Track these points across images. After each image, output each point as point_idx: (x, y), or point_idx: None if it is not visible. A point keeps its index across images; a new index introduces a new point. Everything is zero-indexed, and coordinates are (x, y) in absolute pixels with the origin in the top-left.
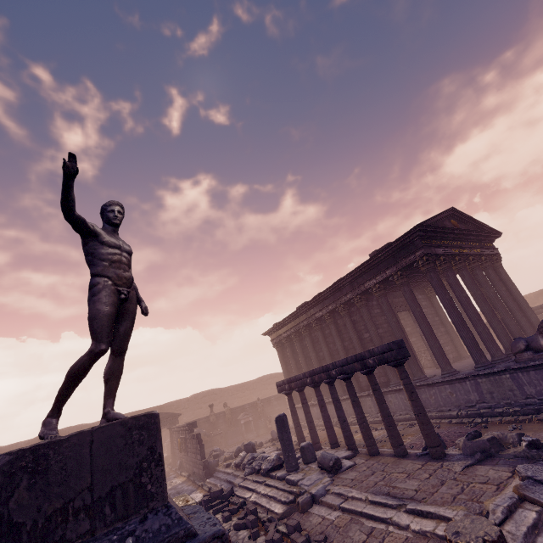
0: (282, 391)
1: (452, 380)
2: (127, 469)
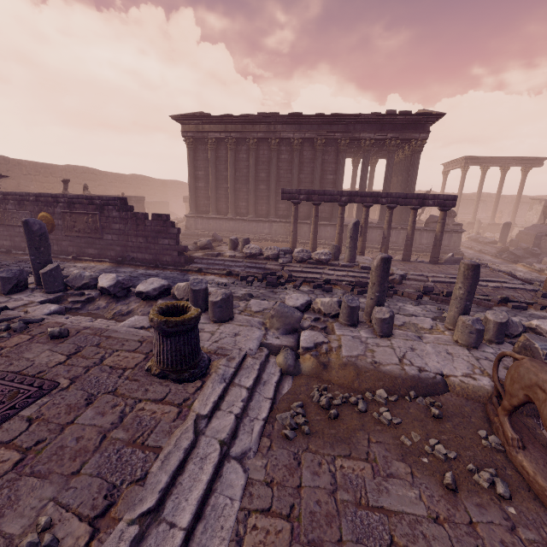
0: (290, 199)
1: None
2: None
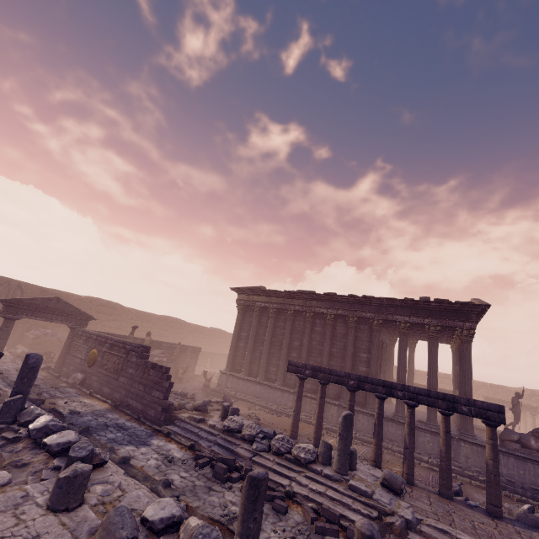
0: (295, 372)
1: (437, 433)
2: None
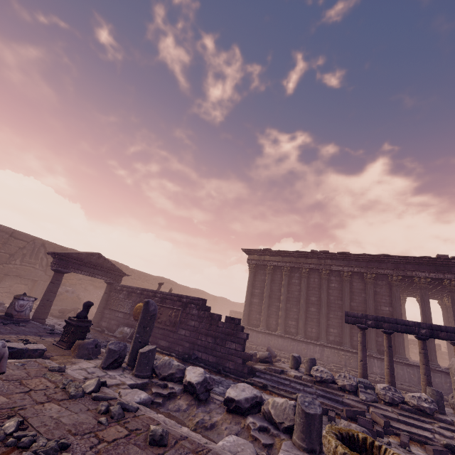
0: (356, 323)
1: None
2: None
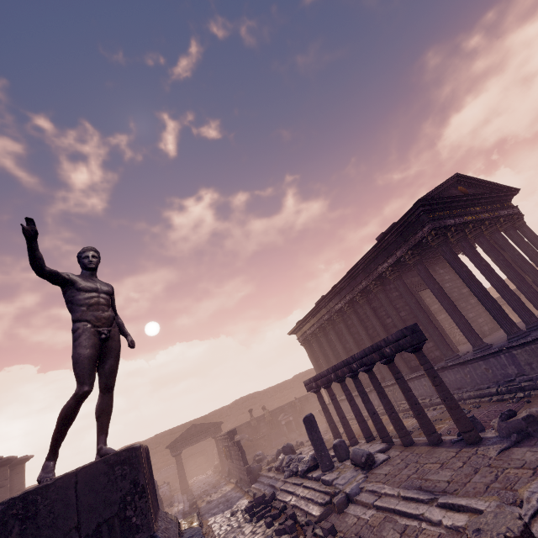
0: (310, 390)
1: (485, 355)
2: (112, 505)
